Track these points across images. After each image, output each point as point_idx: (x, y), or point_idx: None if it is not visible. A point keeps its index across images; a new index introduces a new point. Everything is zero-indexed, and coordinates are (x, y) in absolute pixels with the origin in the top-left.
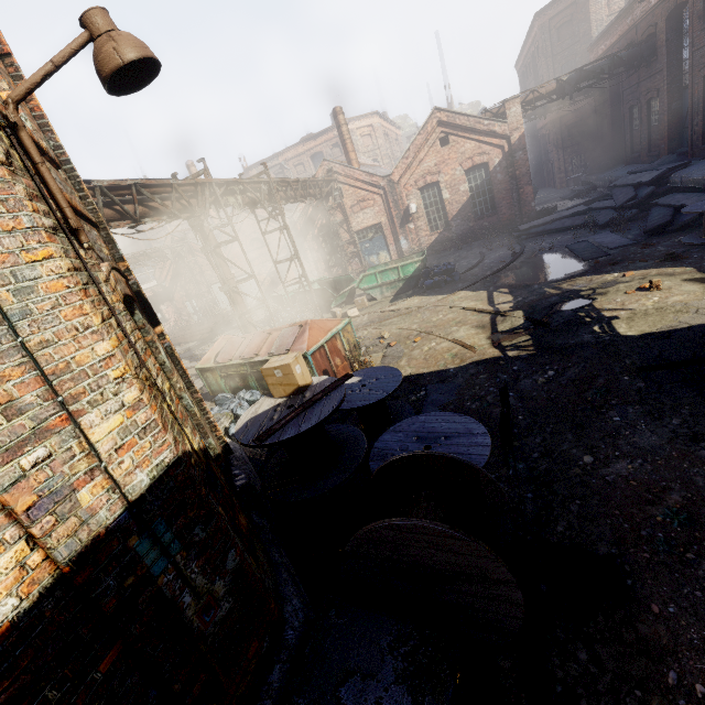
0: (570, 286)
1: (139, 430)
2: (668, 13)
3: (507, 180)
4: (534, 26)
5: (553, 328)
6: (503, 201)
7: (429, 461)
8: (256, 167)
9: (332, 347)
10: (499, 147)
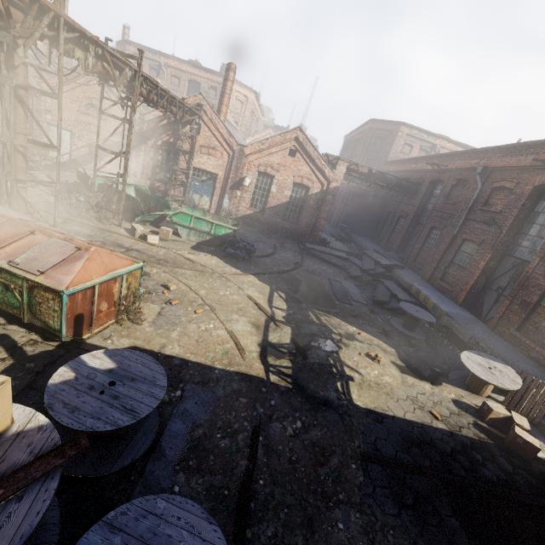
0: (326, 322)
1: None
2: (432, 180)
3: (315, 207)
4: (367, 125)
5: (309, 364)
6: (306, 219)
7: None
8: (135, 46)
9: (105, 289)
10: (322, 183)
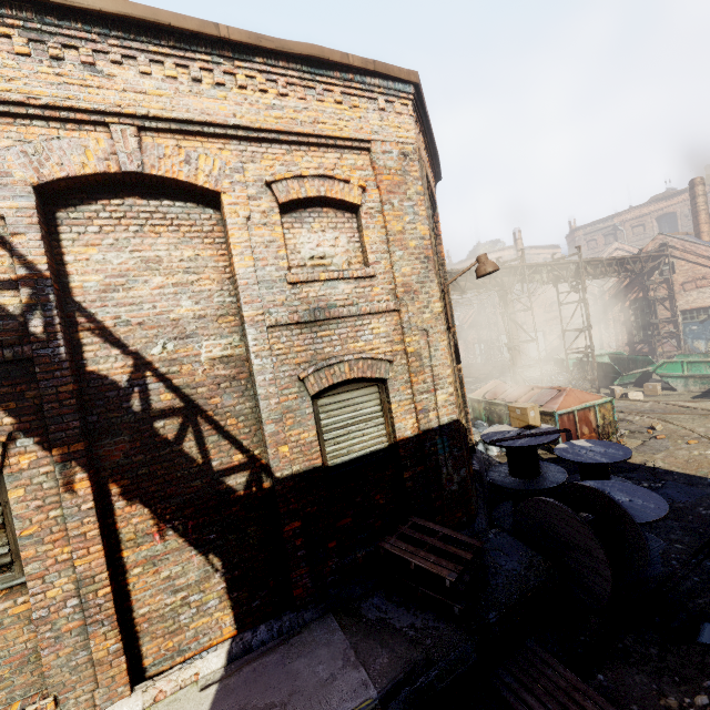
0: None
1: (449, 403)
2: None
3: None
4: None
5: None
6: None
7: (591, 492)
8: (583, 229)
9: (582, 416)
10: None
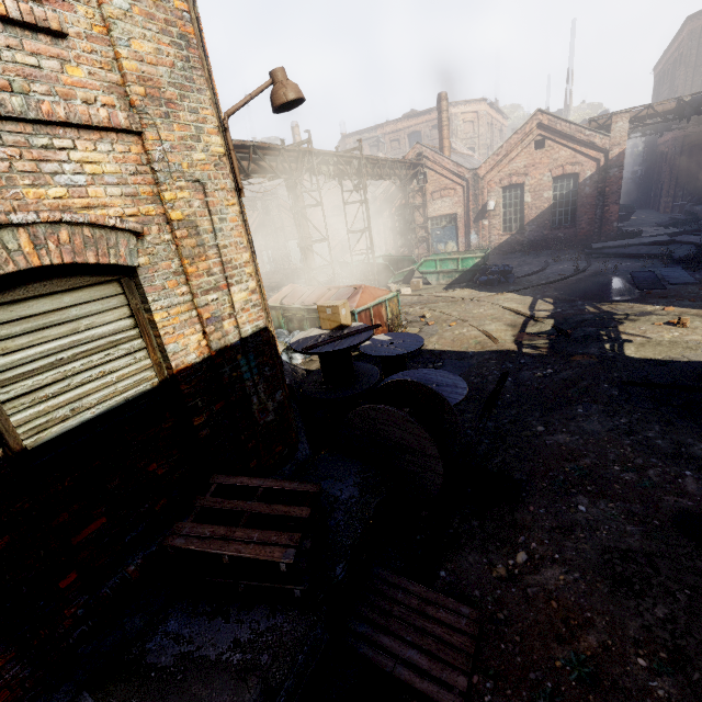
0: (609, 309)
1: (252, 304)
2: None
3: (594, 194)
4: (684, 30)
5: (572, 339)
6: (585, 215)
7: (413, 386)
8: (353, 136)
9: (376, 312)
10: (595, 159)
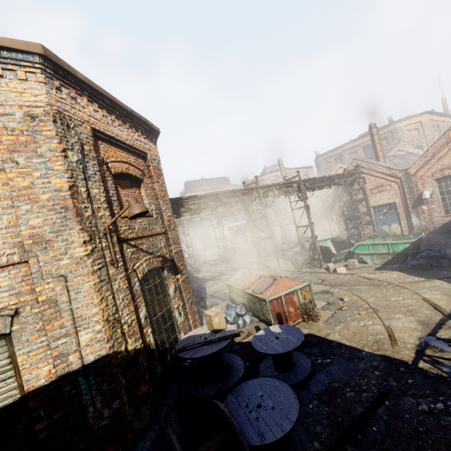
0: None
1: (97, 340)
2: None
3: None
4: None
5: None
6: None
7: (224, 415)
8: (323, 156)
9: (288, 299)
10: None
